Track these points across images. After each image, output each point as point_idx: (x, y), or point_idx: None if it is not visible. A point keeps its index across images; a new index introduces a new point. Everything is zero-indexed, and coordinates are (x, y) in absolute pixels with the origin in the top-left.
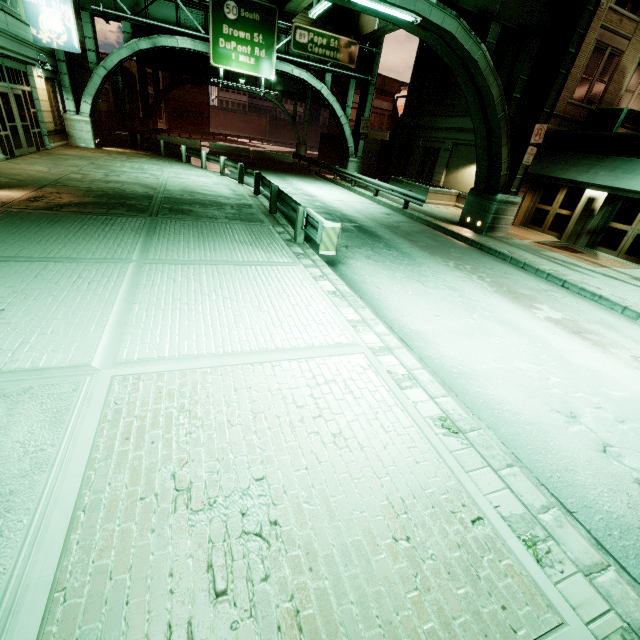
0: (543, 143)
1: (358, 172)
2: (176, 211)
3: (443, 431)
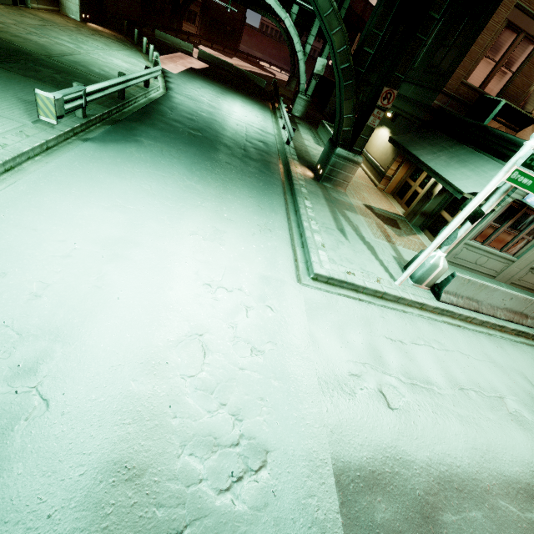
0: (426, 118)
1: (304, 110)
2: (22, 67)
3: None
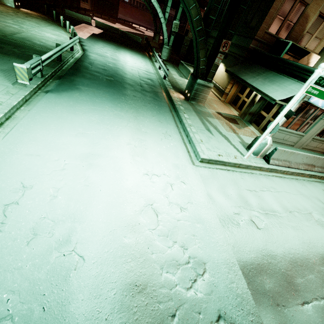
0: (246, 55)
1: (168, 55)
2: None
3: None
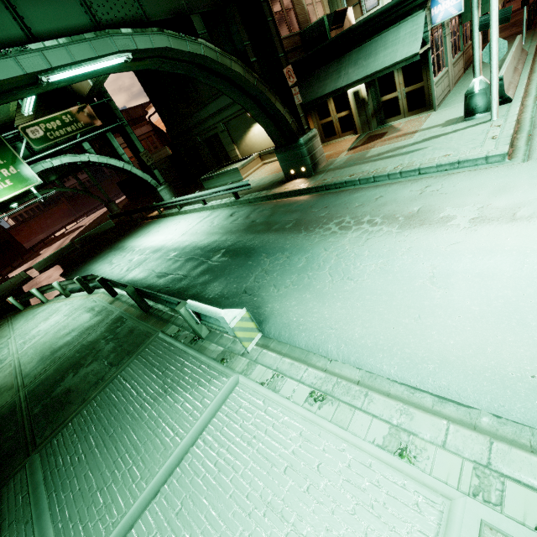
0: None
1: (172, 194)
2: (53, 410)
3: None
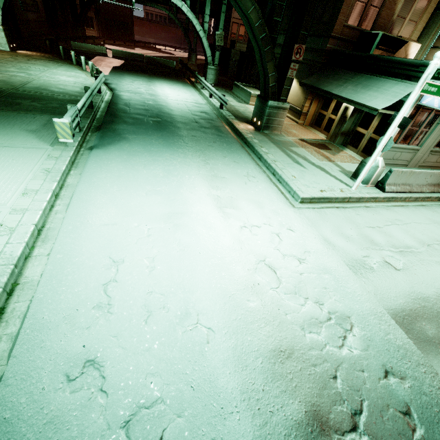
0: (324, 60)
1: (215, 77)
2: (5, 104)
3: None
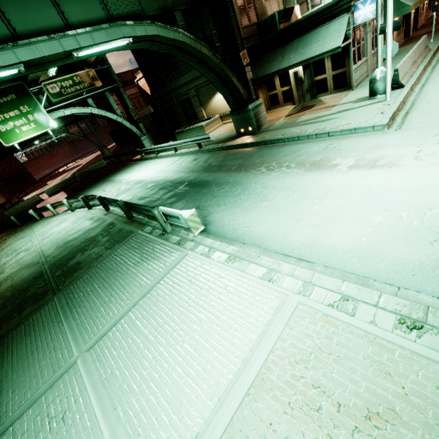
0: None
1: (152, 143)
2: (69, 272)
3: (414, 334)
